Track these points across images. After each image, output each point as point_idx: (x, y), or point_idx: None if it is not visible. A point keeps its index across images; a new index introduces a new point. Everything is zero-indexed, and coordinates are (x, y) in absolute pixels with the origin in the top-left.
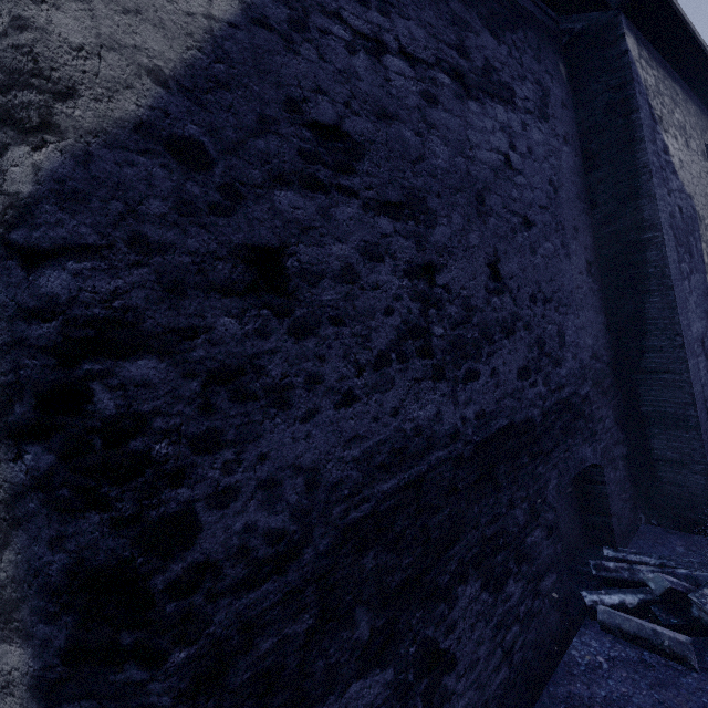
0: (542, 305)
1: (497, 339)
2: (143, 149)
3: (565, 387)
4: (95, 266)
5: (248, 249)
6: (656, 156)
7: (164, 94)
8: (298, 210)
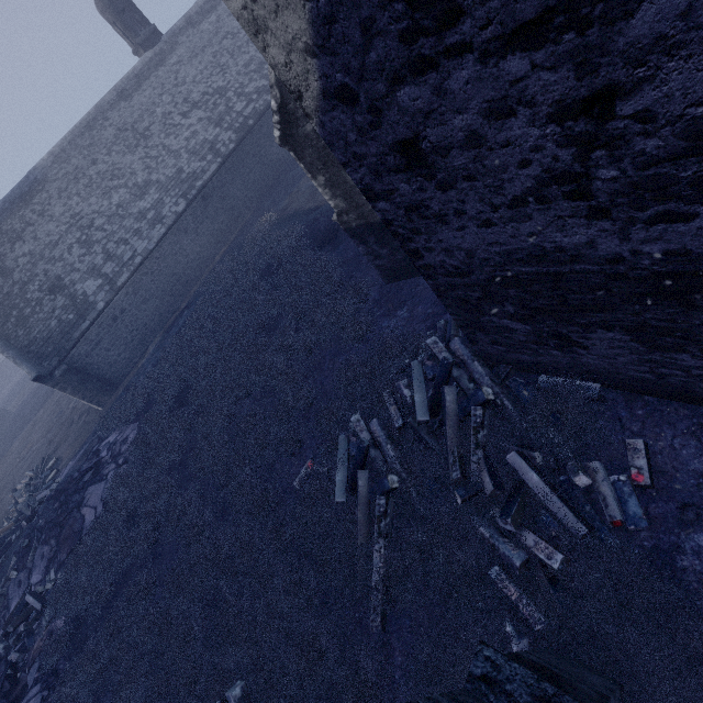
0: None
1: None
2: (332, 107)
3: None
4: (350, 170)
5: (397, 144)
6: None
7: (318, 62)
8: (417, 101)
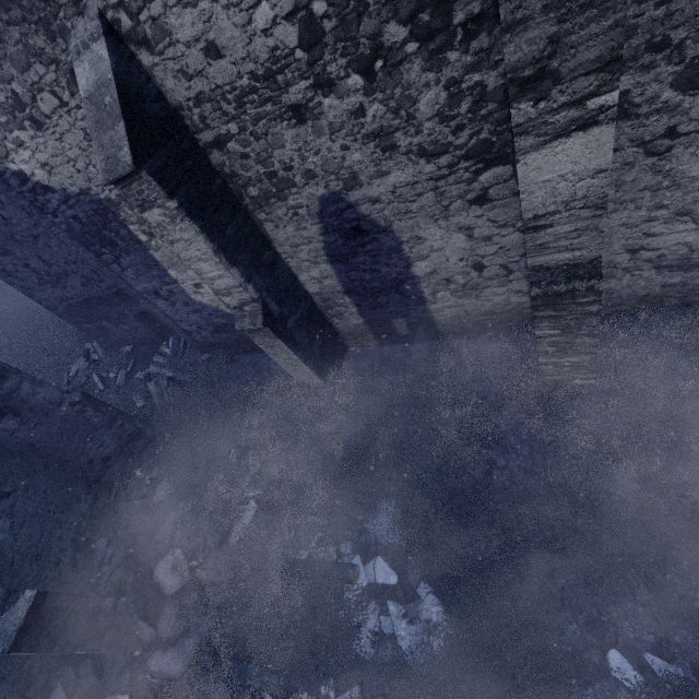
0: (74, 264)
1: (64, 278)
2: None
3: (113, 289)
4: None
5: (2, 270)
6: (21, 197)
7: None
8: None
